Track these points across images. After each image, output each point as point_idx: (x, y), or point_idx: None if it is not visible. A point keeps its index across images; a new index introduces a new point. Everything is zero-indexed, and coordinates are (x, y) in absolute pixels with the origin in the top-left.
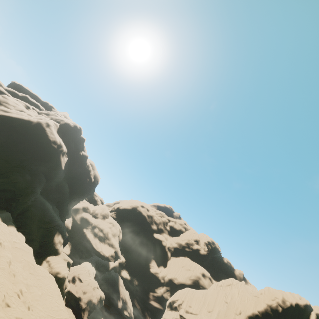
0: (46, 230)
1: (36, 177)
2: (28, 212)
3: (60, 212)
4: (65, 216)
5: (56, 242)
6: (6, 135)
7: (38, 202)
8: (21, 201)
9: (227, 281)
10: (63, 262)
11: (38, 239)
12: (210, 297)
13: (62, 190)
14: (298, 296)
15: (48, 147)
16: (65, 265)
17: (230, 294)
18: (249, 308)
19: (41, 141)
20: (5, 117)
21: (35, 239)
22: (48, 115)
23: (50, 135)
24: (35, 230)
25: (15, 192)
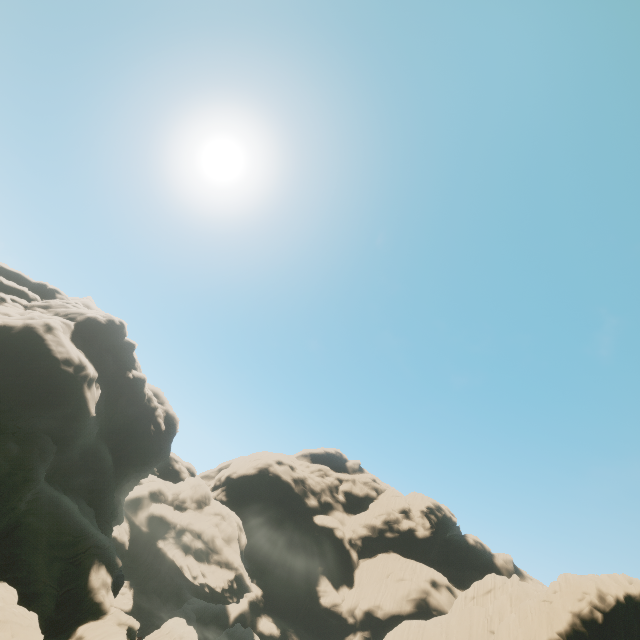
0: (69, 563)
1: (33, 444)
2: (21, 528)
3: (97, 513)
4: (111, 521)
5: (94, 587)
6: None
7: (42, 500)
8: (0, 506)
9: (483, 583)
10: (117, 631)
11: (50, 591)
12: (456, 629)
13: (97, 463)
14: (626, 579)
15: (53, 375)
16: (121, 637)
17: (496, 612)
18: (539, 631)
19: (36, 364)
20: None
21: (44, 591)
22: (47, 308)
23: (55, 349)
24: (42, 568)
25: None
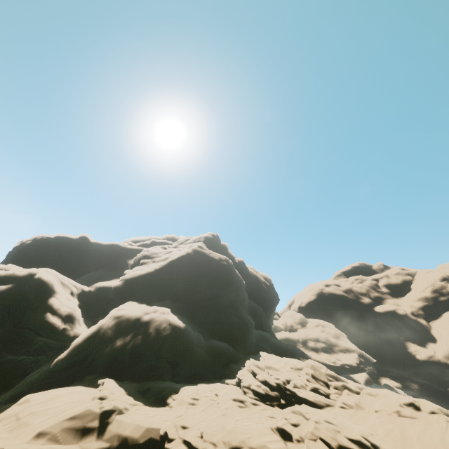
0: None
1: (236, 306)
2: (261, 349)
3: None
4: None
5: None
6: (185, 281)
7: (255, 334)
8: (249, 339)
9: None
10: None
11: None
12: None
13: (256, 312)
14: None
15: (221, 268)
16: None
17: None
18: None
19: (211, 266)
20: (171, 264)
21: None
22: (182, 244)
23: (212, 255)
24: None
25: (240, 332)
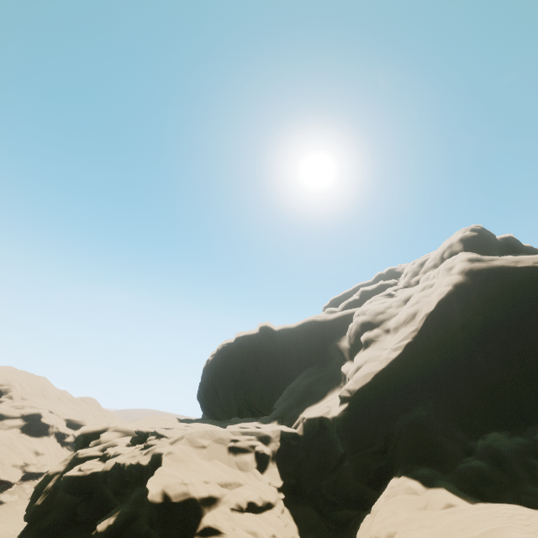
0: None
1: None
2: None
3: None
4: None
5: None
6: (498, 356)
7: None
8: None
9: None
10: None
11: None
12: None
13: None
14: None
15: None
16: None
17: None
18: None
19: None
20: (431, 325)
21: None
22: (417, 274)
23: (527, 265)
24: None
25: None
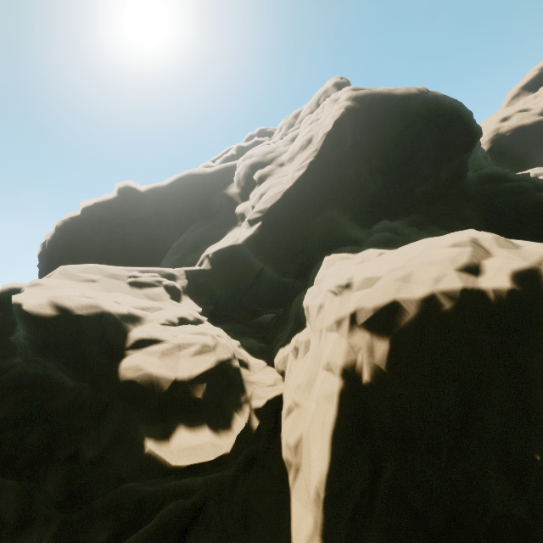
0: None
1: (507, 177)
2: None
3: None
4: None
5: None
6: (381, 167)
7: None
8: None
9: None
10: None
11: None
12: None
13: None
14: None
15: (437, 109)
16: None
17: None
18: None
19: (412, 115)
20: (329, 145)
21: None
22: (293, 126)
23: (399, 92)
24: None
25: None
